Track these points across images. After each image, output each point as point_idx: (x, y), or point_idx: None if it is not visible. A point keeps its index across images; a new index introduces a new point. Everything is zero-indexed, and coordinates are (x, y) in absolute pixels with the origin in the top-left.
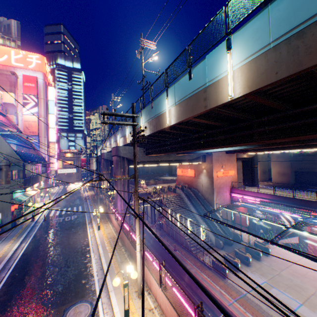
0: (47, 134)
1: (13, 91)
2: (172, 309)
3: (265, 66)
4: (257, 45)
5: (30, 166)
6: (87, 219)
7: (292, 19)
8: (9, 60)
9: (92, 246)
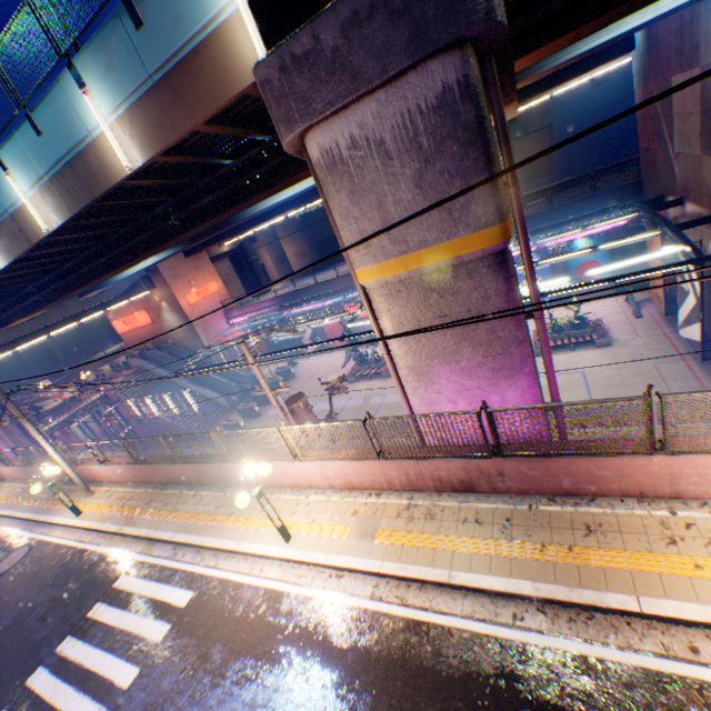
0: None
1: None
2: (121, 468)
3: (57, 199)
4: (35, 174)
5: None
6: None
7: (47, 157)
8: None
9: None
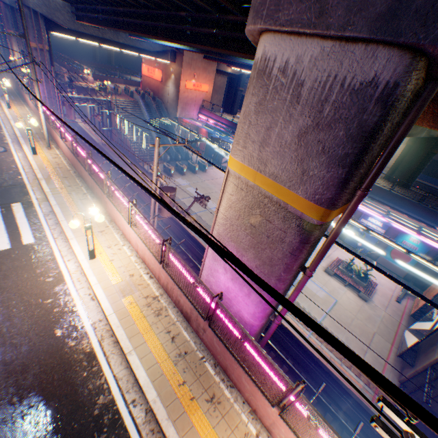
0: None
1: None
2: (68, 149)
3: None
4: None
5: None
6: None
7: None
8: None
9: (2, 121)
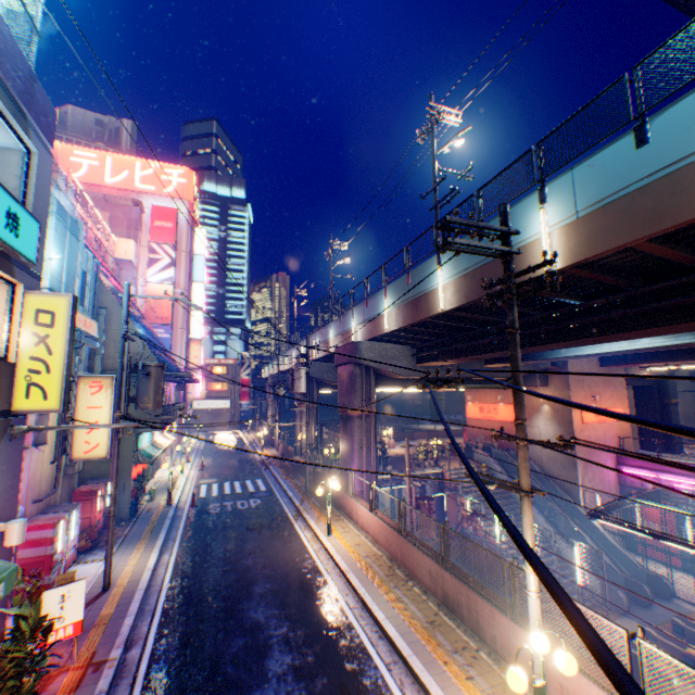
0: (187, 322)
1: (132, 237)
2: None
3: None
4: None
5: None
6: (287, 509)
7: None
8: (130, 179)
9: (329, 575)
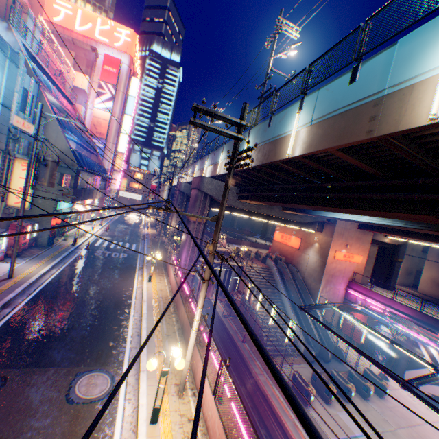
0: (116, 140)
1: (88, 74)
2: (223, 436)
3: None
4: None
5: (86, 175)
6: (138, 263)
7: None
8: (92, 30)
9: (135, 301)
